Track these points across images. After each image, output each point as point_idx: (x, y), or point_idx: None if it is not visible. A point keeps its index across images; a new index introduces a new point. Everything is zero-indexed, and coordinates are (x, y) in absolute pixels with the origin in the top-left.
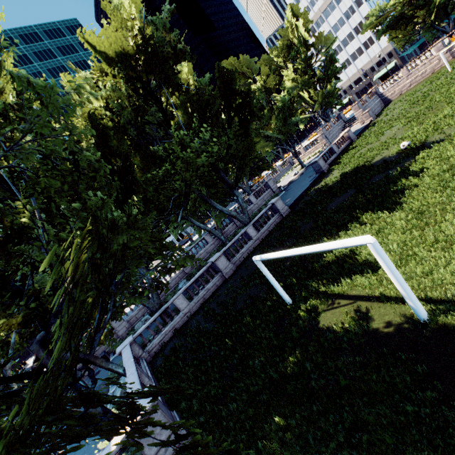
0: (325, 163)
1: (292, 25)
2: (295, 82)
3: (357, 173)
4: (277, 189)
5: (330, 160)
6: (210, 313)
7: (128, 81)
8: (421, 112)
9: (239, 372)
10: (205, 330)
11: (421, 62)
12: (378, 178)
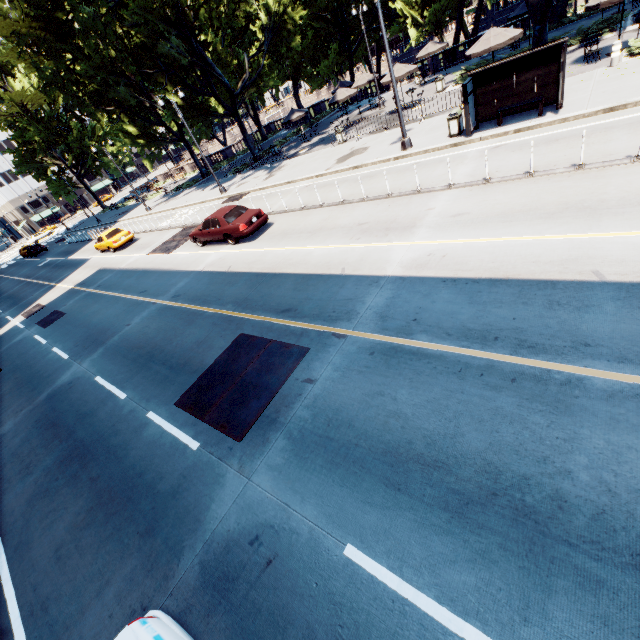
0: None
1: None
2: None
3: None
4: None
5: None
6: None
7: None
8: None
9: None
10: None
11: None
12: None
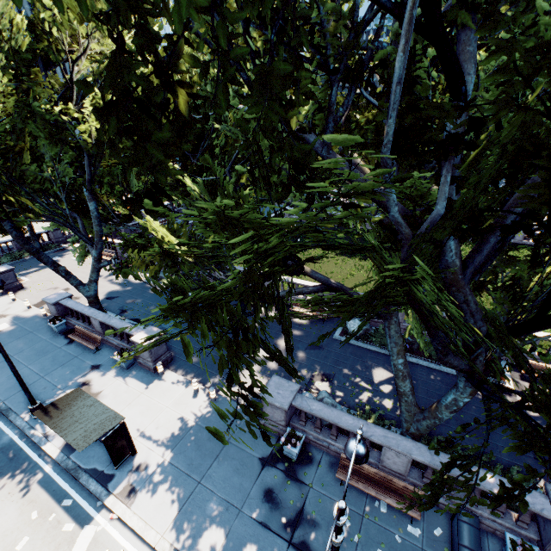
0: None
1: None
2: None
3: None
4: None
5: None
6: None
7: None
8: None
9: None
10: None
11: None
12: None
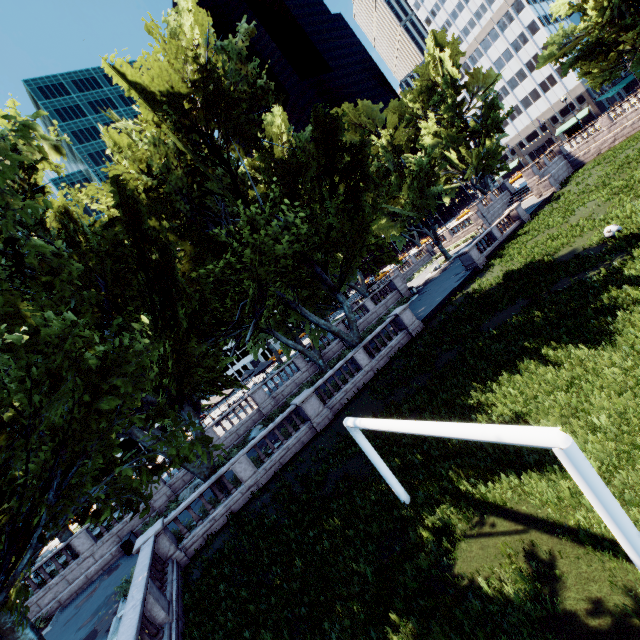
0: (480, 255)
1: (435, 59)
2: (438, 138)
3: (532, 272)
4: (407, 291)
5: (488, 250)
6: (284, 494)
7: (179, 133)
8: (635, 180)
9: (305, 639)
10: (271, 527)
11: (631, 107)
12: (567, 284)
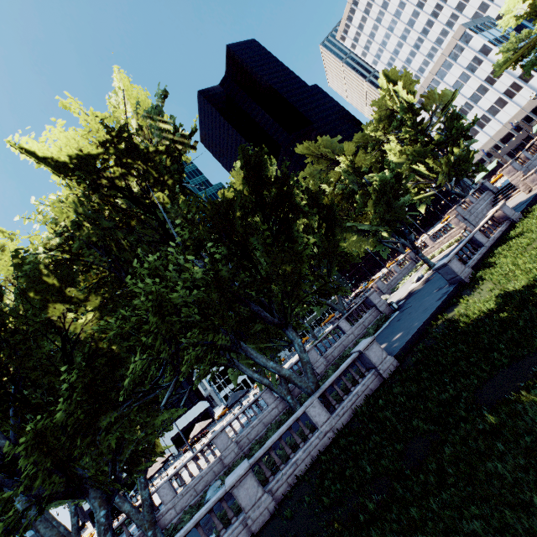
0: (463, 266)
1: (389, 92)
2: (403, 155)
3: None
4: (387, 307)
5: (473, 259)
6: None
7: (95, 191)
8: None
9: None
10: None
11: None
12: None
